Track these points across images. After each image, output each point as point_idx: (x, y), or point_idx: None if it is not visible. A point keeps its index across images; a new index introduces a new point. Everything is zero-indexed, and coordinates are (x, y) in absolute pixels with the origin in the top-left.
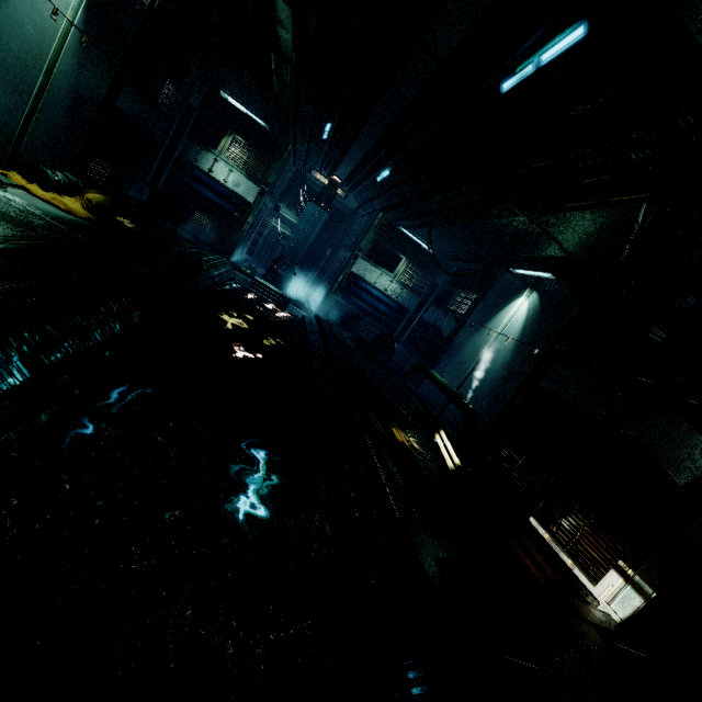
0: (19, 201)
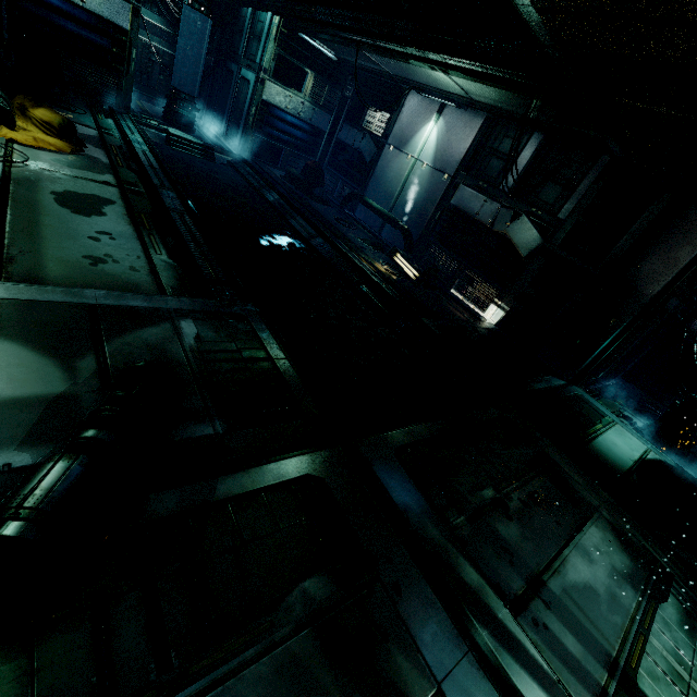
0: (47, 167)
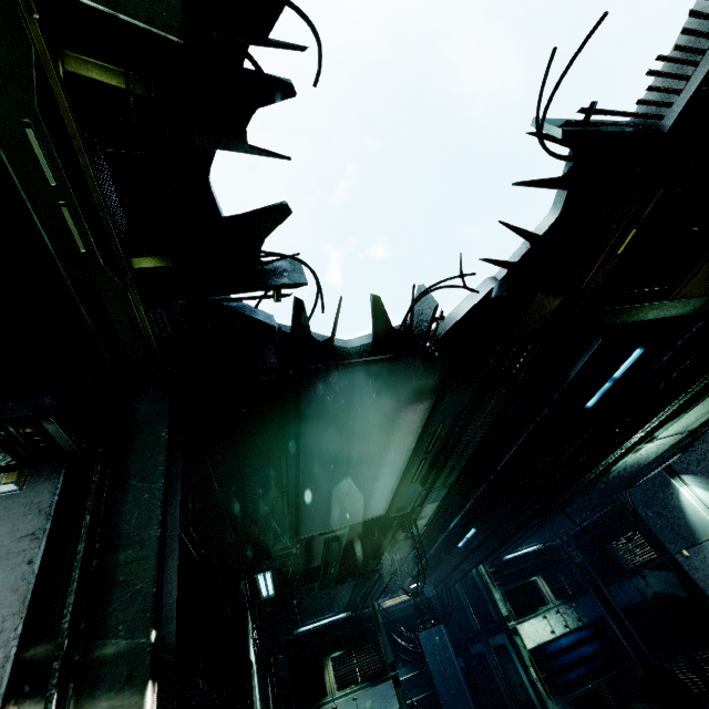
0: None
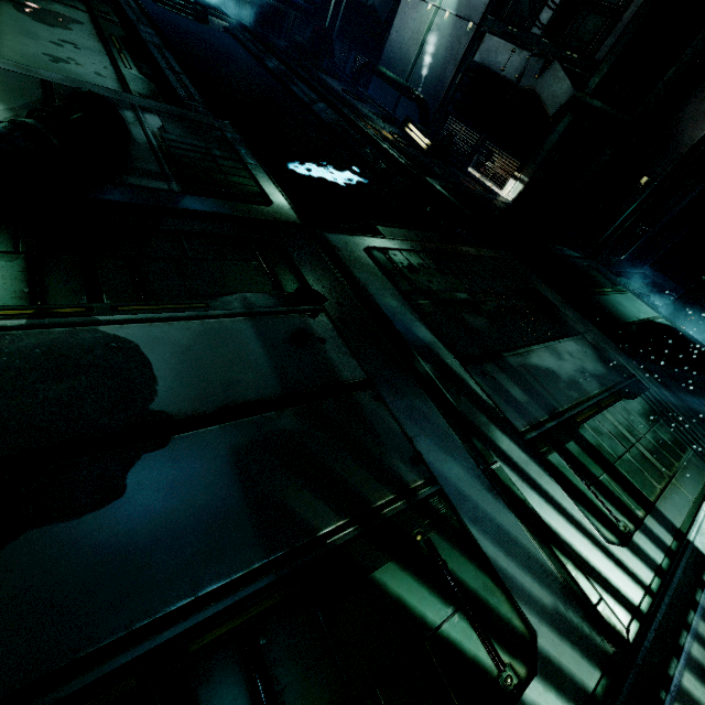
0: None
